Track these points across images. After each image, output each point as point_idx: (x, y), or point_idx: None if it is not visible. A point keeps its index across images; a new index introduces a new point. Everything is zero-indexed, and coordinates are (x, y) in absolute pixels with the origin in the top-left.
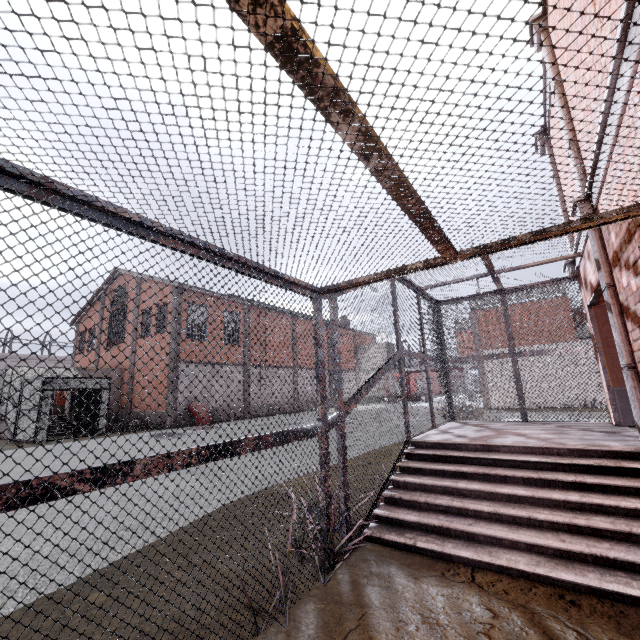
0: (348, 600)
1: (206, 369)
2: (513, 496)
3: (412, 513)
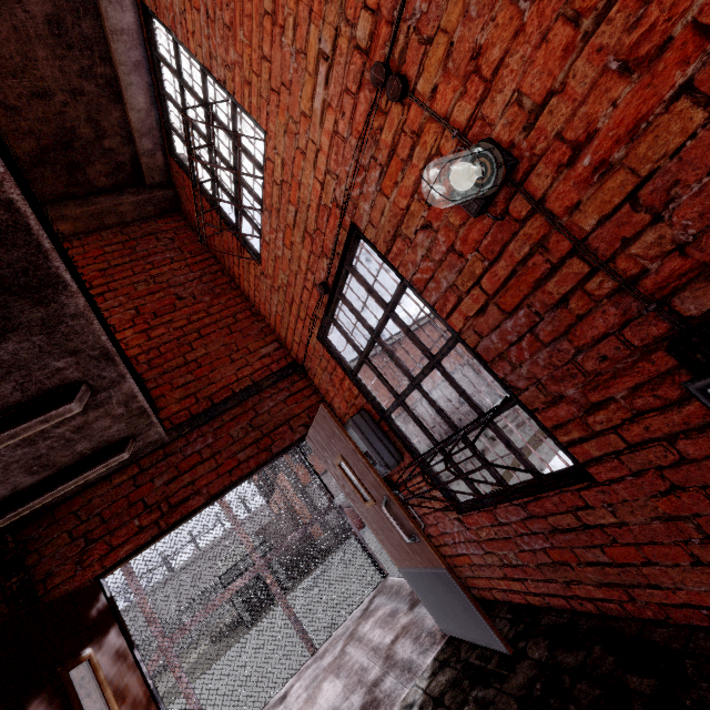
0: None
1: None
2: None
3: None
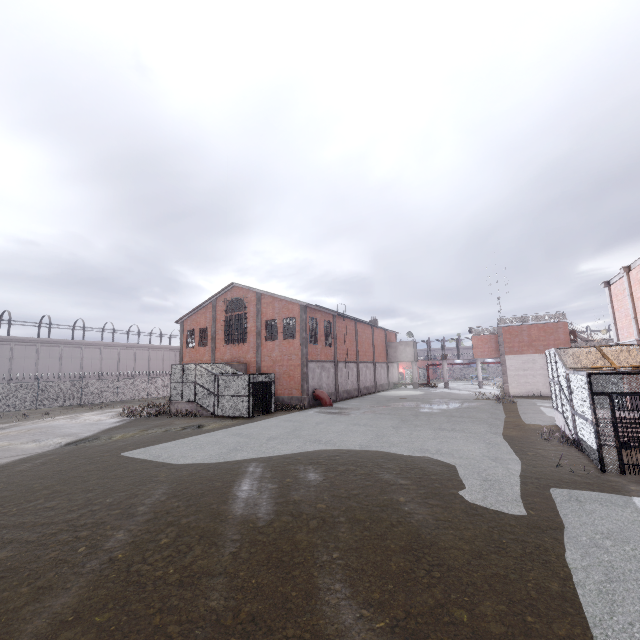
0: None
1: (318, 366)
2: None
3: None
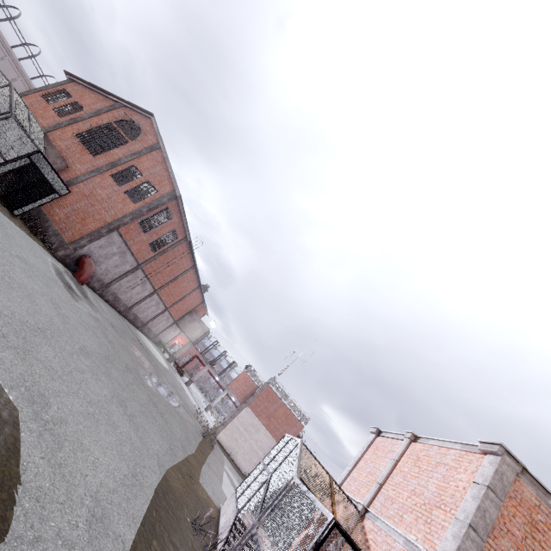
0: None
1: (122, 247)
2: None
3: None
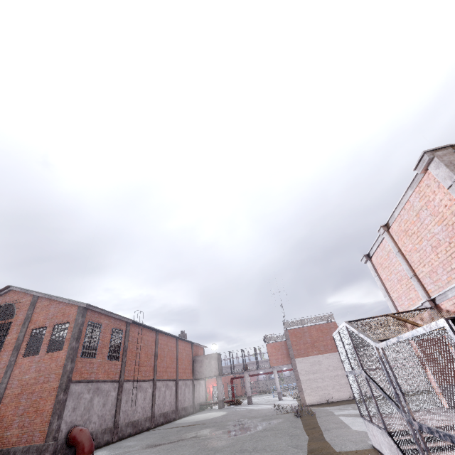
0: None
1: (90, 388)
2: None
3: None
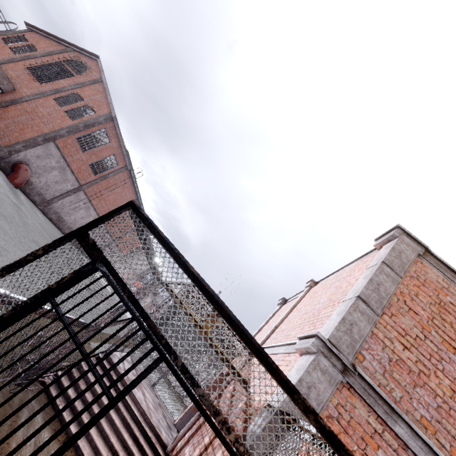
0: (15, 408)
1: (60, 162)
2: (113, 421)
3: (72, 389)
